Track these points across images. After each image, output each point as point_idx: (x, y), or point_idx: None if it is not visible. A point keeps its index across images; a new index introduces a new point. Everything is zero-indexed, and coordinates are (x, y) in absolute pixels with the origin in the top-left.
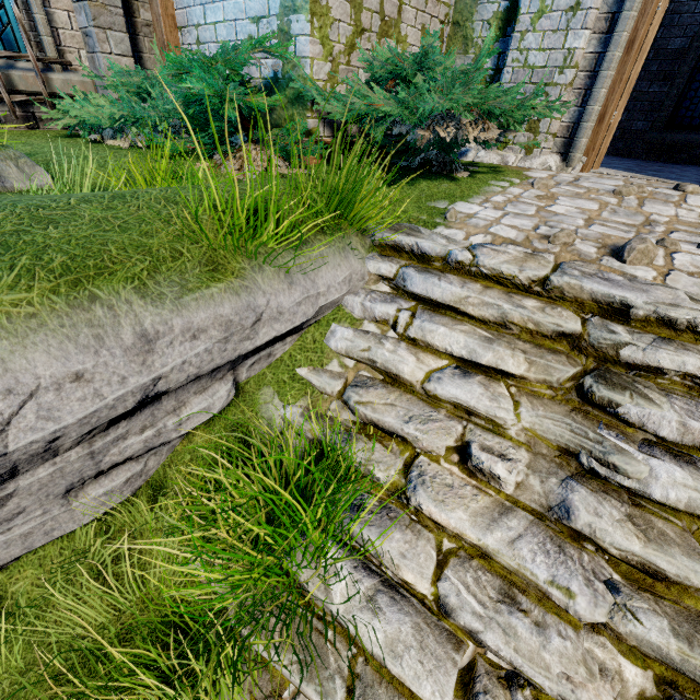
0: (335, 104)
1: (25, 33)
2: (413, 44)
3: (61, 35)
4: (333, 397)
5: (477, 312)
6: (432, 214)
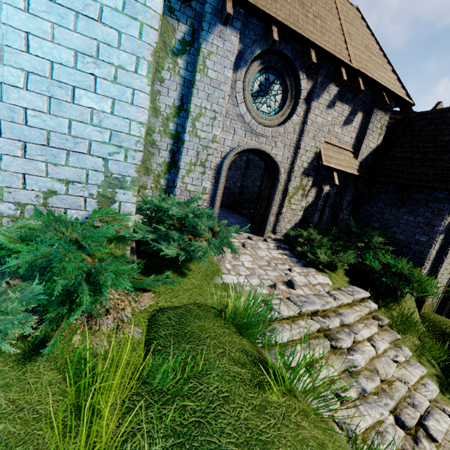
0: (180, 251)
1: None
2: None
3: None
4: None
5: (297, 337)
6: (226, 290)
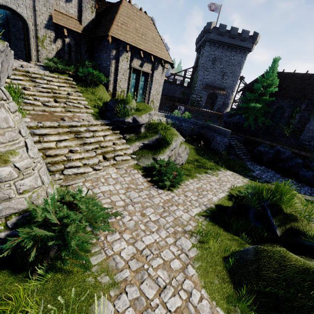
0: None
1: None
2: None
3: None
4: None
5: None
6: None
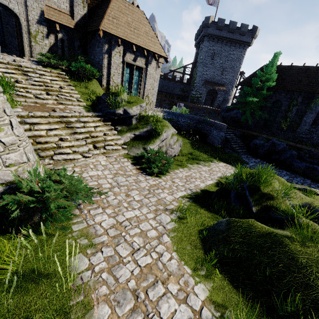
0: None
1: None
2: None
3: None
4: None
5: (2, 66)
6: None
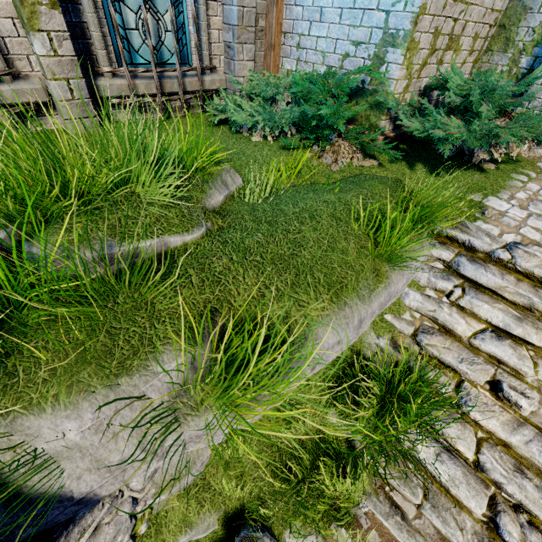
0: (416, 124)
1: (198, 53)
2: (465, 49)
3: (212, 47)
4: (406, 335)
5: (511, 297)
6: (471, 207)
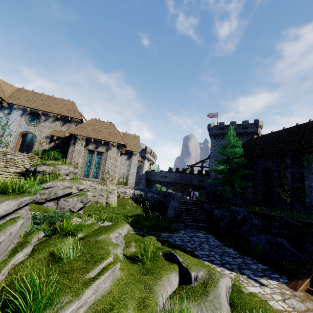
0: None
1: None
2: None
3: None
4: None
5: None
6: None
